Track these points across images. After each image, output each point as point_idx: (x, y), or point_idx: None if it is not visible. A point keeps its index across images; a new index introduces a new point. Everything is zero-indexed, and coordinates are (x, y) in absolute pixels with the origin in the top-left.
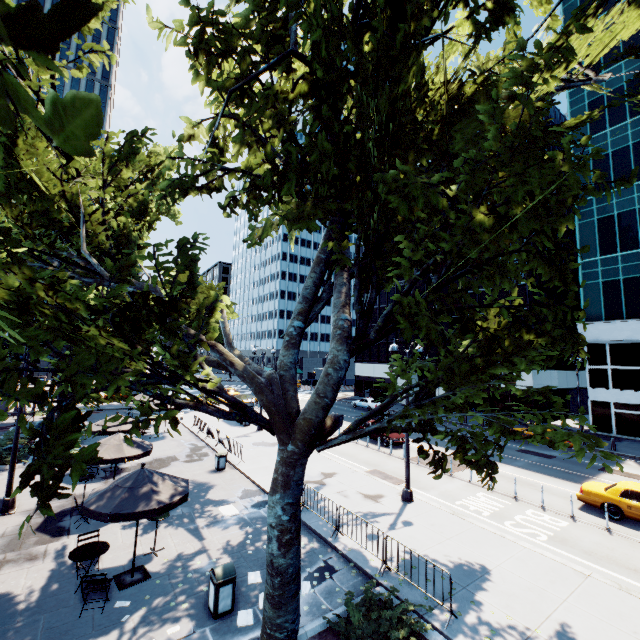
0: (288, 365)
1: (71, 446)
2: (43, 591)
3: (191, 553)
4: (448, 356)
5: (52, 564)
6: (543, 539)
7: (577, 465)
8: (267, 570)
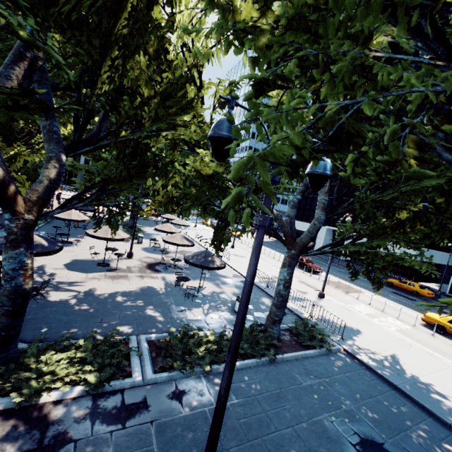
0: (292, 216)
1: (222, 232)
2: (165, 289)
3: (218, 292)
4: (375, 226)
5: (162, 281)
6: (393, 329)
7: (428, 307)
8: (276, 295)
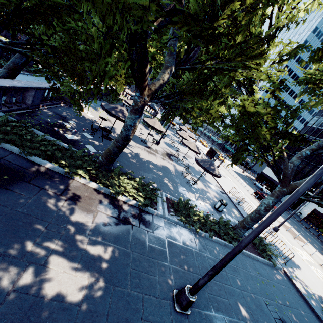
0: (295, 164)
1: (241, 154)
2: (175, 173)
3: (205, 190)
4: None
5: (174, 167)
6: None
7: None
8: (255, 211)
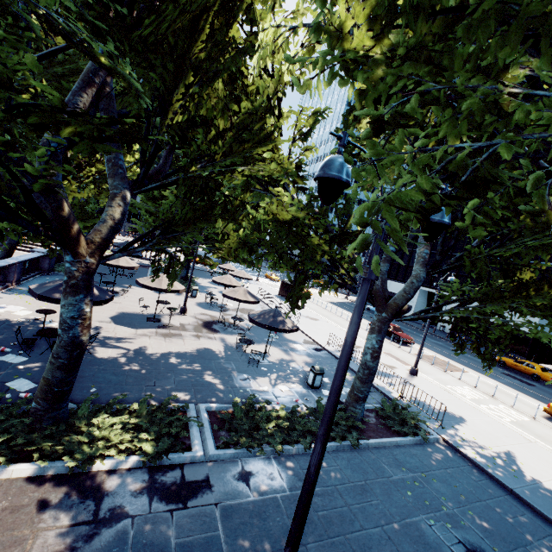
0: (384, 272)
1: (300, 287)
2: (225, 353)
3: (287, 360)
4: (489, 288)
5: (221, 343)
6: (507, 420)
7: None
8: (361, 366)
